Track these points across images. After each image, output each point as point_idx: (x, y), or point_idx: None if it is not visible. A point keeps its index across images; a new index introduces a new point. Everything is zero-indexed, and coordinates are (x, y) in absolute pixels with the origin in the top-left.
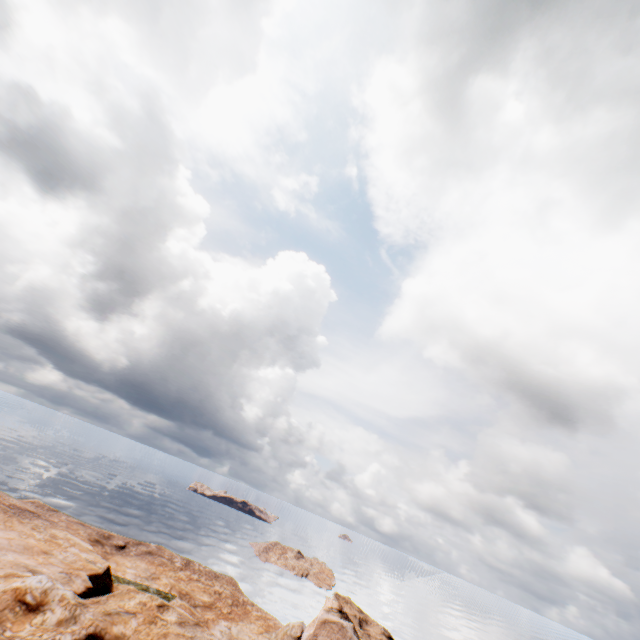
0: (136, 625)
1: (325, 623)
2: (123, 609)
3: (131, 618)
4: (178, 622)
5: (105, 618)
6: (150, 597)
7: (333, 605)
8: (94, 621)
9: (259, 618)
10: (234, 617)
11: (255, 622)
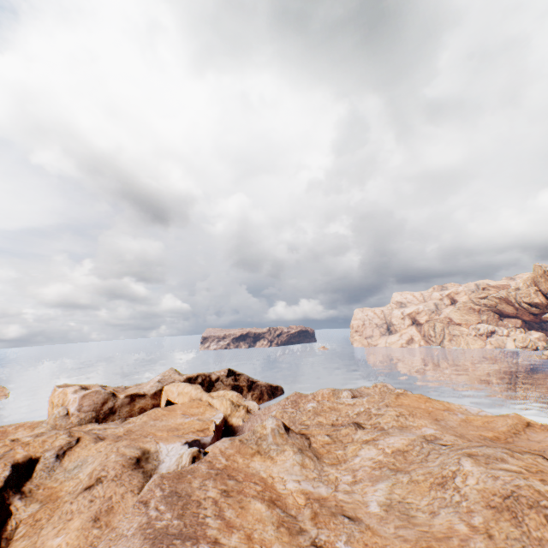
0: (23, 450)
1: (85, 396)
2: (1, 454)
3: (16, 451)
4: (36, 437)
5: (5, 459)
6: (0, 443)
7: (76, 388)
8: (4, 463)
9: (18, 428)
10: (1, 439)
11: (19, 431)
